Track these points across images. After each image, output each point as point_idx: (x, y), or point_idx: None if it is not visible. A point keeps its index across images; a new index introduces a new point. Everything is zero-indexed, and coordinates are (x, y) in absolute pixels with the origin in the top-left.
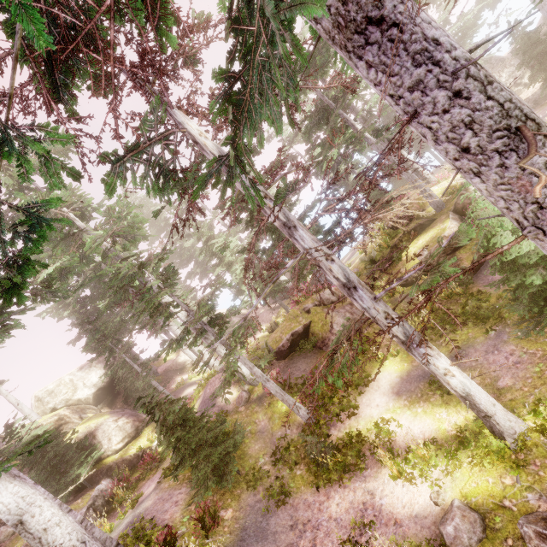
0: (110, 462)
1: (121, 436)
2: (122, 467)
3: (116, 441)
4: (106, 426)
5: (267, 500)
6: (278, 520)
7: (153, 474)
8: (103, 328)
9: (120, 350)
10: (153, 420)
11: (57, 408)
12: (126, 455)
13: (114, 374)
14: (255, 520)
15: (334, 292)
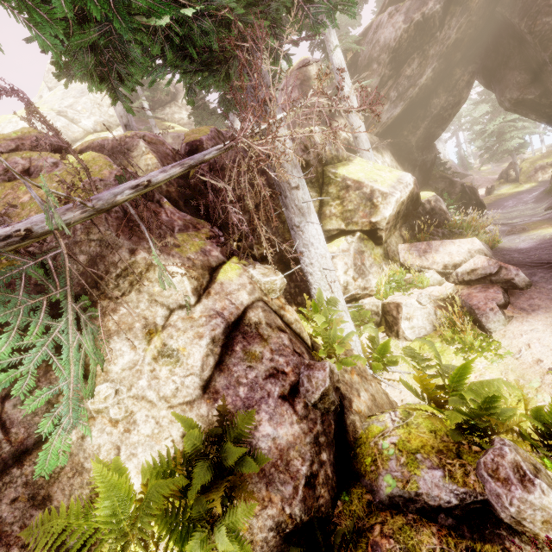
0: None
1: None
2: None
3: None
4: None
5: None
6: None
7: None
8: None
9: None
10: None
11: None
12: None
13: None
14: None
15: None
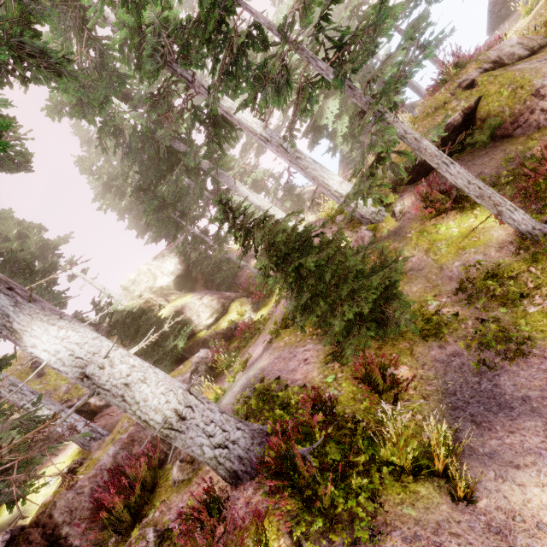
0: (204, 336)
1: (209, 312)
2: (217, 339)
3: (205, 317)
4: (192, 304)
5: (471, 353)
6: (519, 381)
7: (253, 342)
8: (160, 194)
9: (186, 219)
10: (238, 298)
11: (143, 295)
12: (218, 329)
13: (187, 259)
14: (463, 381)
15: (520, 43)
